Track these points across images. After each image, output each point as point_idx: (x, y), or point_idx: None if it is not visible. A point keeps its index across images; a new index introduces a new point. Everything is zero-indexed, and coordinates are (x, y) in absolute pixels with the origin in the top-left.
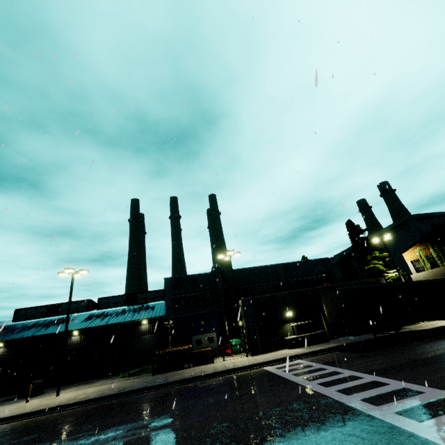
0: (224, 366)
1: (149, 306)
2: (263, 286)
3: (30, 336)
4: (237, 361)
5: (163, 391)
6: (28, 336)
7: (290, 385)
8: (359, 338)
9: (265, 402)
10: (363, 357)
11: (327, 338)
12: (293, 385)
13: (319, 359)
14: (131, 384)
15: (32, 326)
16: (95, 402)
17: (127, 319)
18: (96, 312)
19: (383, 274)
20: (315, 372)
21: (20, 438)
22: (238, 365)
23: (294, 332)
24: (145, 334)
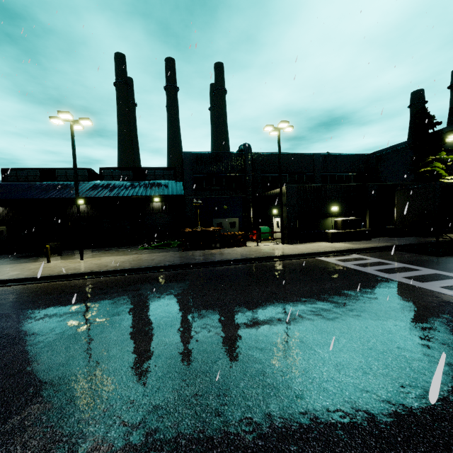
0: (267, 251)
1: (161, 183)
2: (295, 177)
3: (29, 198)
4: (277, 248)
5: (211, 269)
6: (27, 198)
7: (399, 284)
8: (409, 241)
9: (398, 305)
10: (449, 260)
11: (370, 237)
12: (402, 285)
13: (385, 257)
14: (165, 258)
15: (28, 188)
16: (134, 273)
17: (140, 194)
18: (101, 183)
19: (439, 179)
20: (407, 271)
21: (62, 307)
22: (285, 252)
23: (336, 227)
24: (158, 212)
